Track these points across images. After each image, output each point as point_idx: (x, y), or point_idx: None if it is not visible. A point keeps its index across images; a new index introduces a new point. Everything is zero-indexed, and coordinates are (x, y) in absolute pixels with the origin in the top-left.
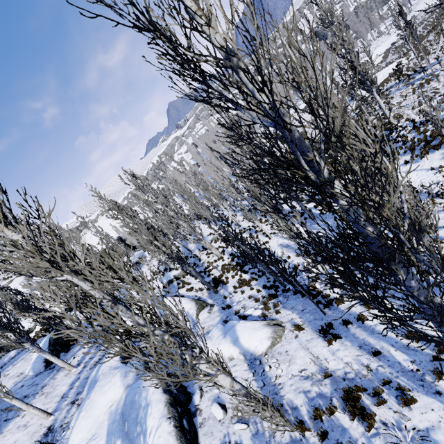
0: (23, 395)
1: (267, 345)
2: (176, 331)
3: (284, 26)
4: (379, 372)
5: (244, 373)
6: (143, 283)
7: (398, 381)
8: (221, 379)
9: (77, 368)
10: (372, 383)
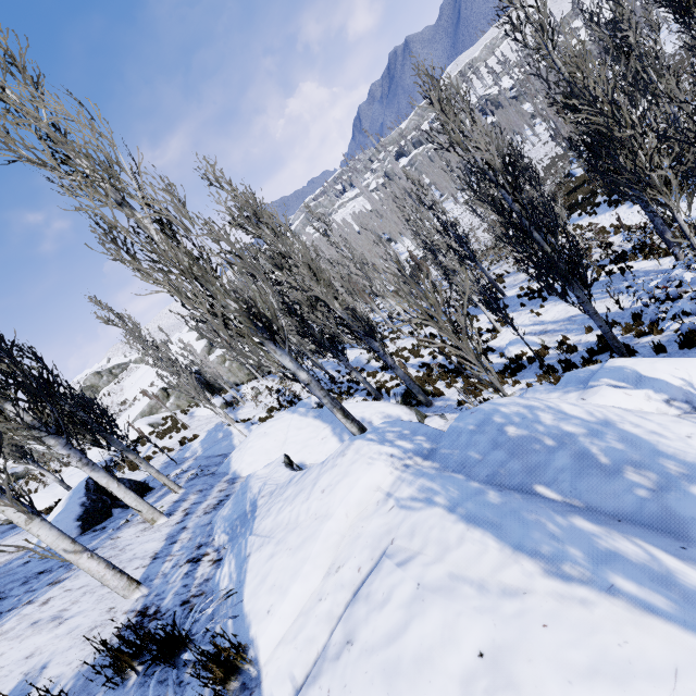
0: (33, 572)
1: None
2: None
3: None
4: None
5: None
6: None
7: None
8: None
9: (167, 518)
10: None
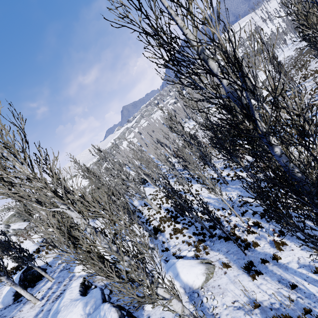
0: None
1: (202, 280)
2: (142, 256)
3: (244, 31)
4: (299, 303)
5: (185, 304)
6: (120, 215)
7: (317, 311)
8: (174, 304)
9: (41, 301)
10: (295, 313)
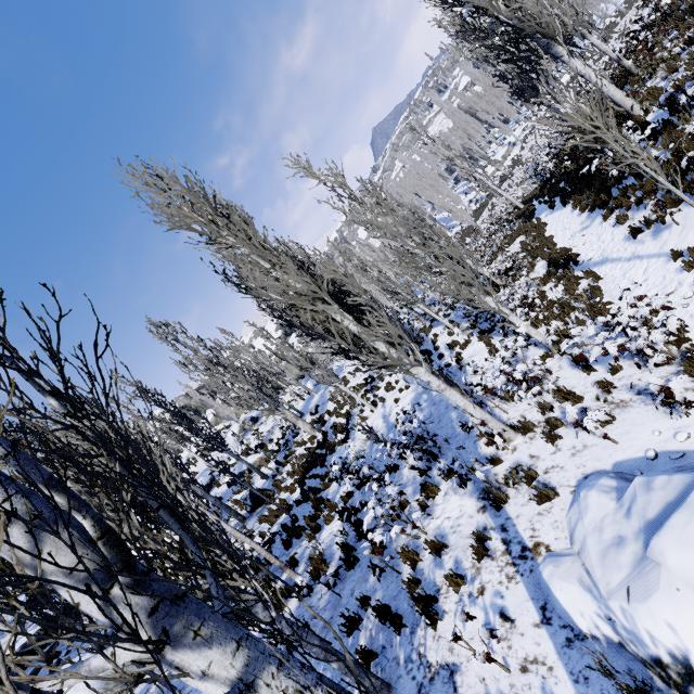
0: None
1: None
2: None
3: None
4: None
5: None
6: None
7: None
8: None
9: None
10: None
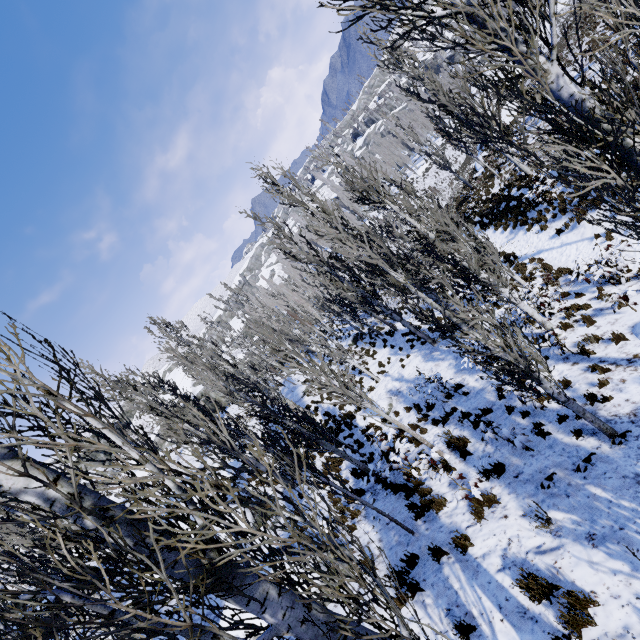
0: None
1: None
2: None
3: None
4: None
5: None
6: None
7: None
8: None
9: None
10: None
